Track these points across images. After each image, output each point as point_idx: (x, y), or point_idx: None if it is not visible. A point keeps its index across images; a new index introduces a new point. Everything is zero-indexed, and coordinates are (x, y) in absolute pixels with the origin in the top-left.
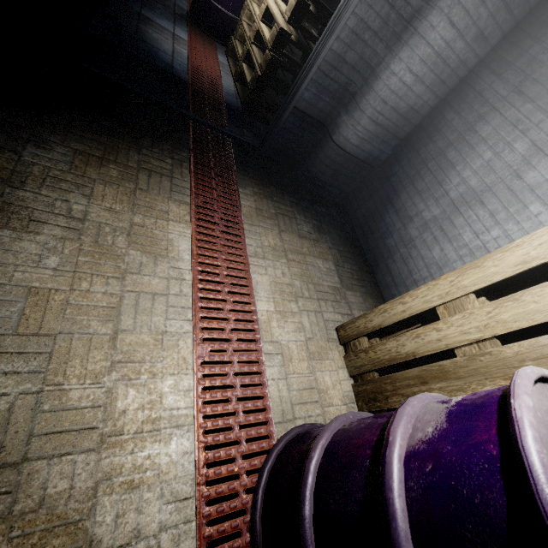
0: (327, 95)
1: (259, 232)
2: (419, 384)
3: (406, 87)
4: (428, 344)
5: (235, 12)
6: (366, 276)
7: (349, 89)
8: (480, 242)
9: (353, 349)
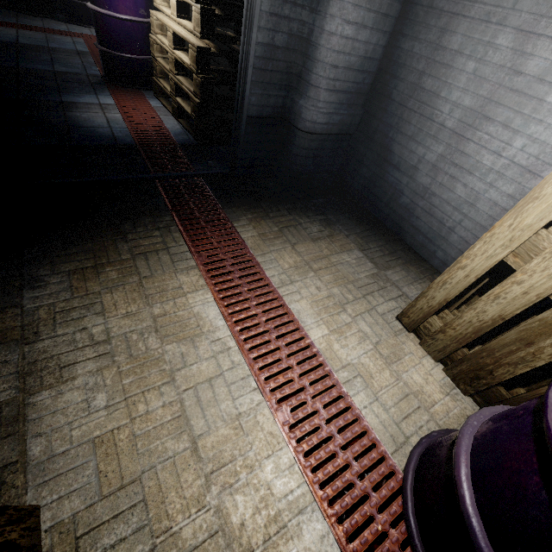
0: (273, 89)
1: (274, 258)
2: (524, 346)
3: (350, 41)
4: (514, 302)
5: (145, 52)
6: (395, 245)
7: (292, 71)
8: (506, 160)
9: (426, 333)
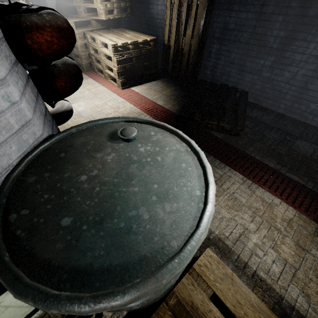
0: None
1: None
2: None
3: (52, 1)
4: None
5: None
6: None
7: None
8: None
9: None
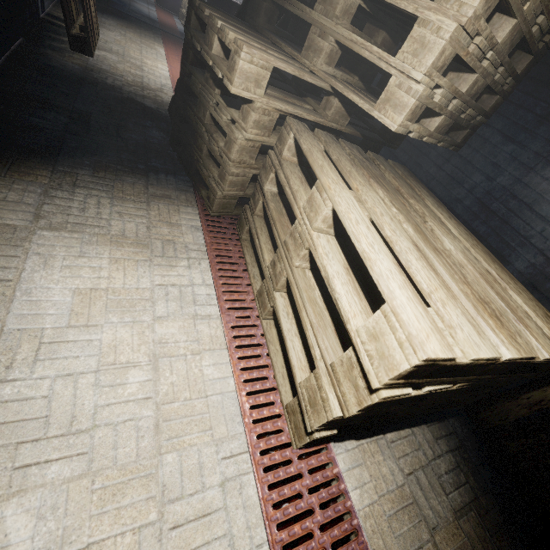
0: None
1: None
2: None
3: None
4: None
5: None
6: None
7: None
8: None
9: None
